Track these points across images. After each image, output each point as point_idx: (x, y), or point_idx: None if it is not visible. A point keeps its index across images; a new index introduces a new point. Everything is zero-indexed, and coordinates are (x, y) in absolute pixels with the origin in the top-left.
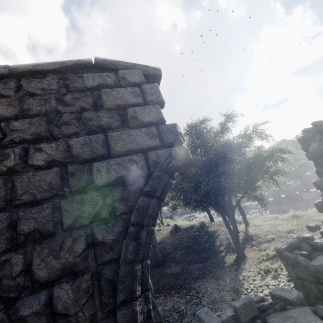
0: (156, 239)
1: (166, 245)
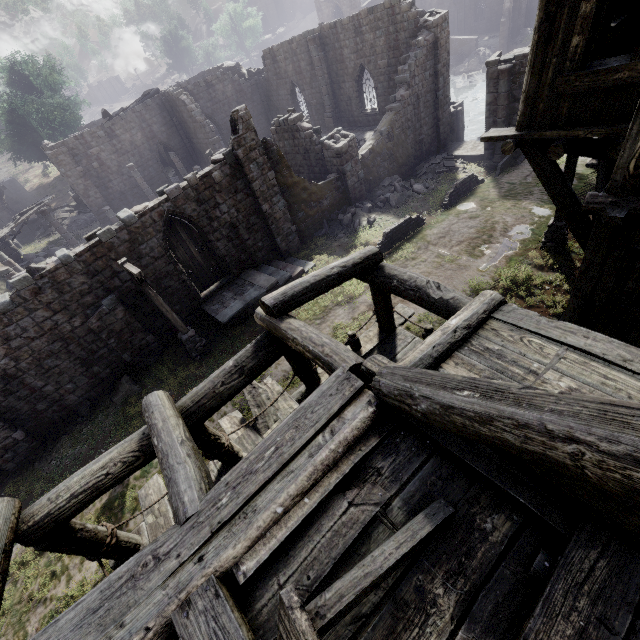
0: (29, 182)
1: (40, 188)
